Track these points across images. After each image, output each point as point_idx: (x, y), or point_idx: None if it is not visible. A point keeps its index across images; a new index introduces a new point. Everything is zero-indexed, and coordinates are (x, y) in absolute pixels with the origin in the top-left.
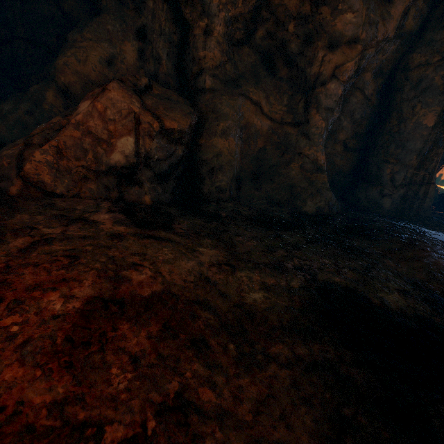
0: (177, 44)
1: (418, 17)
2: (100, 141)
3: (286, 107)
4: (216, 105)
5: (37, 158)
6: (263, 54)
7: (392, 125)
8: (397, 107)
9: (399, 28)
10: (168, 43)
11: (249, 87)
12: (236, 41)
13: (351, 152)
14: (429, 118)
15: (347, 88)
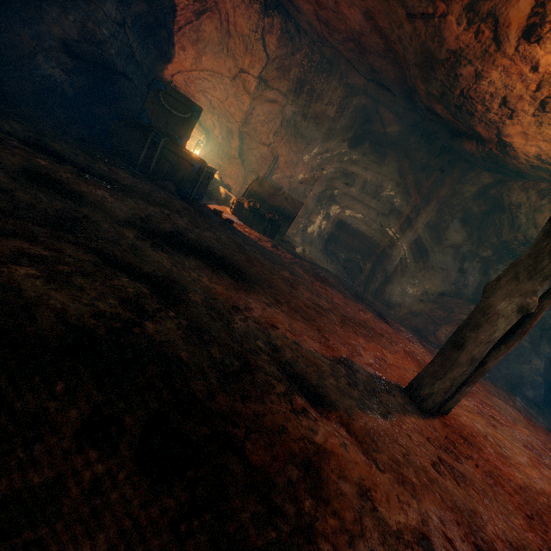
0: (477, 281)
1: None
2: None
3: None
4: None
5: (443, 331)
6: None
7: None
8: None
9: None
10: (474, 280)
11: None
12: None
13: None
14: None
15: None
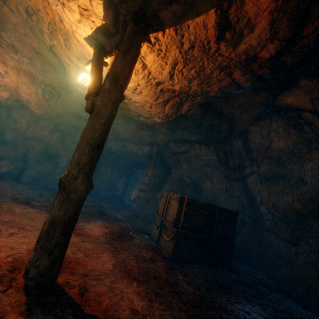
0: (25, 152)
1: None
2: (0, 168)
3: (52, 167)
4: (30, 165)
5: None
6: (50, 155)
7: None
8: None
9: None
10: (23, 152)
11: (43, 162)
12: (41, 153)
13: None
14: None
15: None
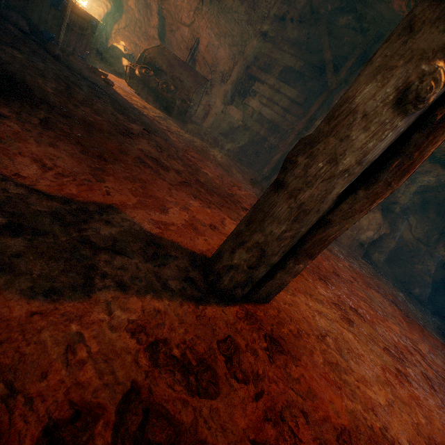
0: None
1: None
2: (362, 229)
3: (424, 233)
4: (396, 222)
5: None
6: (424, 200)
7: None
8: None
9: None
10: None
11: (410, 216)
12: (415, 192)
13: None
14: None
15: None
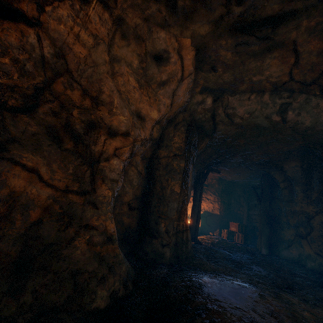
0: None
1: (158, 132)
2: None
3: (72, 175)
4: None
5: None
6: (48, 127)
7: (158, 190)
8: (158, 179)
9: (151, 135)
10: None
11: (23, 152)
12: (11, 108)
13: (135, 210)
14: (177, 187)
15: (126, 164)
